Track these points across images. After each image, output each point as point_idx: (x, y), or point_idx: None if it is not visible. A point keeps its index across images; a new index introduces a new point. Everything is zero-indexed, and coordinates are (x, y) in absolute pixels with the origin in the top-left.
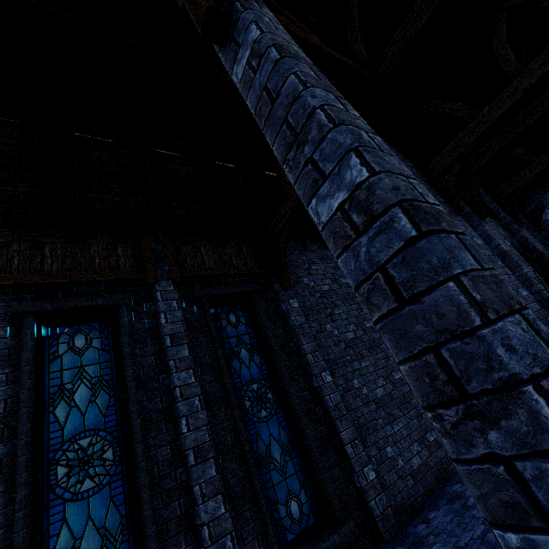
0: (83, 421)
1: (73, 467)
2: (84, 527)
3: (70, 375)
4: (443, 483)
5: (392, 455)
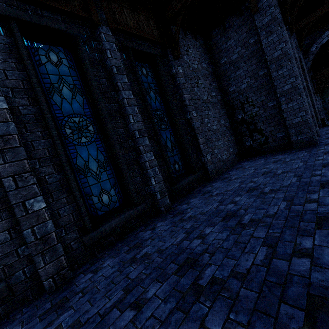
0: (72, 108)
1: (73, 130)
2: (88, 157)
3: (55, 79)
4: (232, 166)
5: (216, 153)
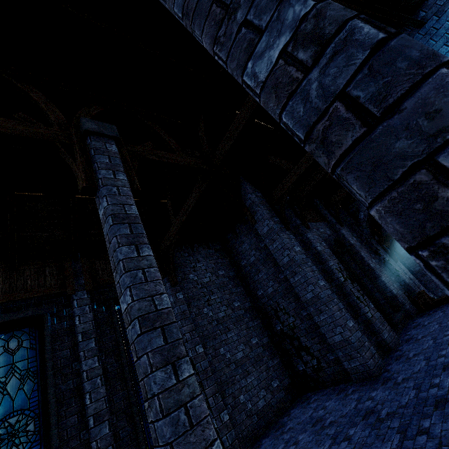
0: (13, 404)
1: (3, 440)
2: None
3: (4, 371)
4: (280, 416)
5: (244, 401)
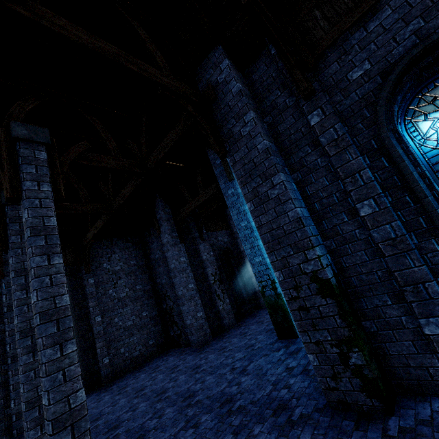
0: None
1: None
2: None
3: None
4: (148, 361)
5: (123, 352)
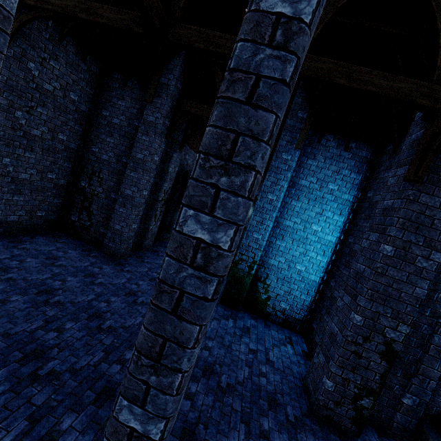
0: None
1: None
2: None
3: None
4: (23, 234)
5: None
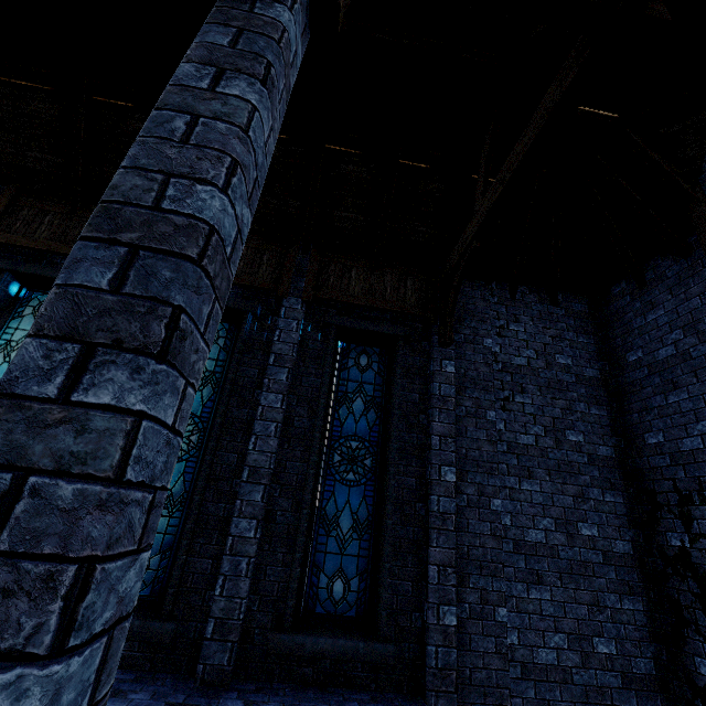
0: None
1: None
2: None
3: None
4: None
5: (503, 621)
